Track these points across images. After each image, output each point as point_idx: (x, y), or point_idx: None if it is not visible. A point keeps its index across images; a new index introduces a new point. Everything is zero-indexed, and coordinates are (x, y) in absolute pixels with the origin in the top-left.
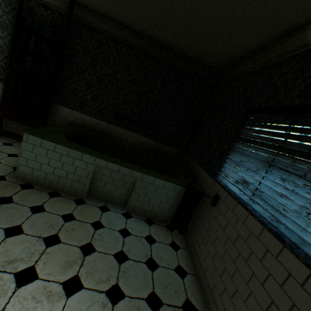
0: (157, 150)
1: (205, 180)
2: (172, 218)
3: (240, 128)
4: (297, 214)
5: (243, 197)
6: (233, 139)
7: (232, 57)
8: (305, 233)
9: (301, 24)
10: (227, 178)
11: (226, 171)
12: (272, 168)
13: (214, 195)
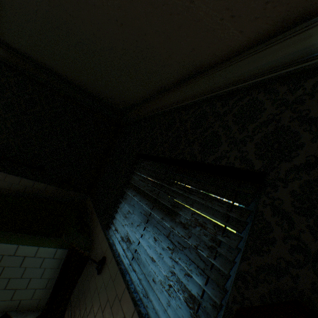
0: (48, 196)
1: (98, 235)
2: (46, 303)
3: (132, 173)
4: (162, 287)
5: (125, 261)
6: (126, 185)
7: (127, 101)
8: (167, 314)
9: (168, 86)
10: (116, 233)
11: (117, 224)
12: (149, 224)
13: (102, 257)
